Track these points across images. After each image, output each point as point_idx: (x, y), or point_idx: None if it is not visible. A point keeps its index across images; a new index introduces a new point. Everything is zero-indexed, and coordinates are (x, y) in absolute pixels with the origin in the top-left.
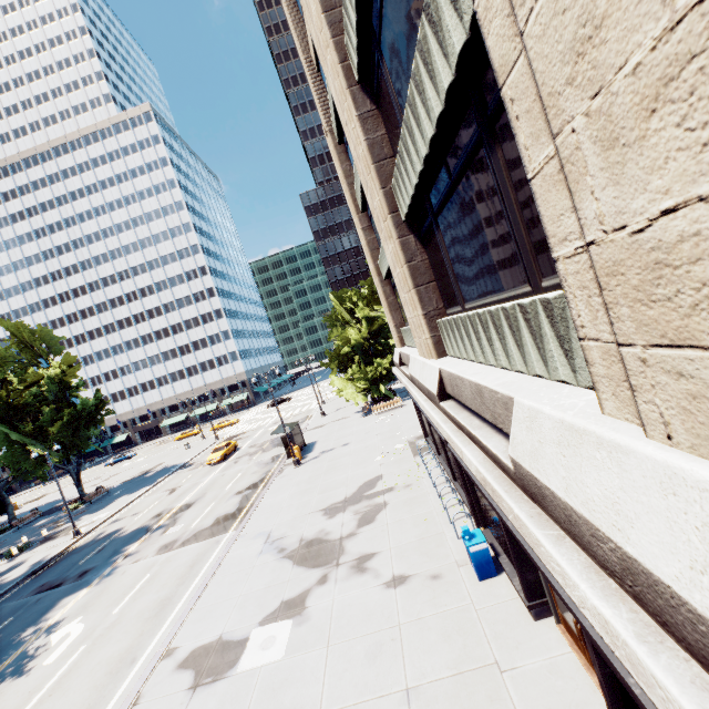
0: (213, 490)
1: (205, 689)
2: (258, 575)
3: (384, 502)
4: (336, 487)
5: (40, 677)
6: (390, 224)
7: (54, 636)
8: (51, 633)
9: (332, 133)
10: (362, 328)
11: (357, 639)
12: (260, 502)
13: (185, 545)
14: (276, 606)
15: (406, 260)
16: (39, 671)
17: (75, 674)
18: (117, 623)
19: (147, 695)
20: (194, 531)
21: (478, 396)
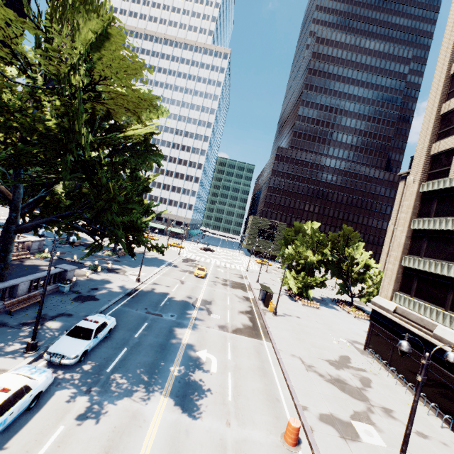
0: (217, 299)
1: (352, 442)
2: (320, 385)
3: (368, 377)
4: (321, 348)
5: (217, 379)
6: None
7: (199, 354)
8: (193, 350)
9: (420, 185)
10: (318, 256)
11: None
12: (270, 330)
13: (237, 334)
14: (352, 412)
15: None
16: (212, 374)
17: (243, 389)
18: (239, 367)
19: (315, 428)
20: (234, 326)
21: None
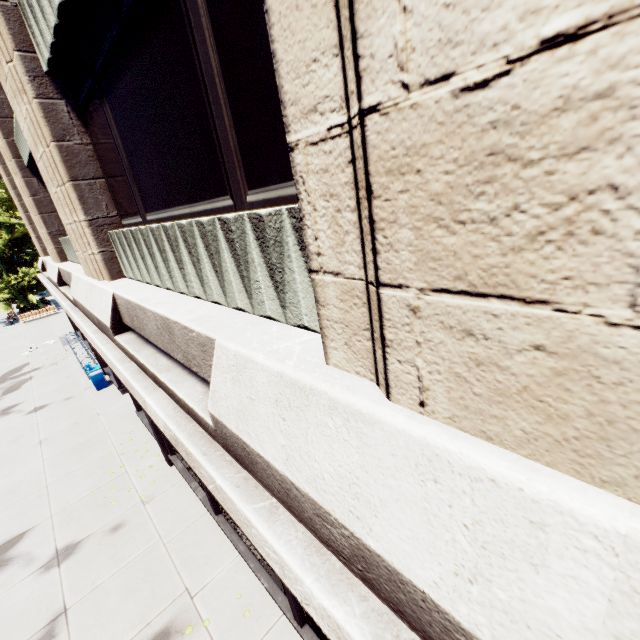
0: None
1: None
2: None
3: (31, 377)
4: None
5: None
6: (15, 166)
7: None
8: None
9: None
10: (1, 235)
11: (2, 440)
12: None
13: None
14: None
15: (31, 194)
16: None
17: None
18: None
19: None
20: None
21: (69, 277)
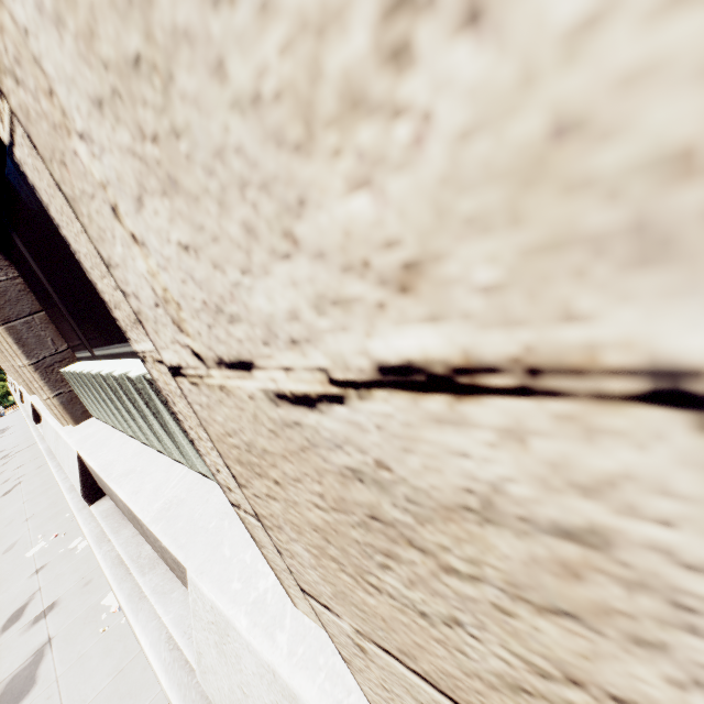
0: None
1: None
2: None
3: (10, 428)
4: None
5: None
6: None
7: None
8: None
9: None
10: None
11: None
12: None
13: None
14: None
15: None
16: None
17: None
18: None
19: None
20: None
21: None
